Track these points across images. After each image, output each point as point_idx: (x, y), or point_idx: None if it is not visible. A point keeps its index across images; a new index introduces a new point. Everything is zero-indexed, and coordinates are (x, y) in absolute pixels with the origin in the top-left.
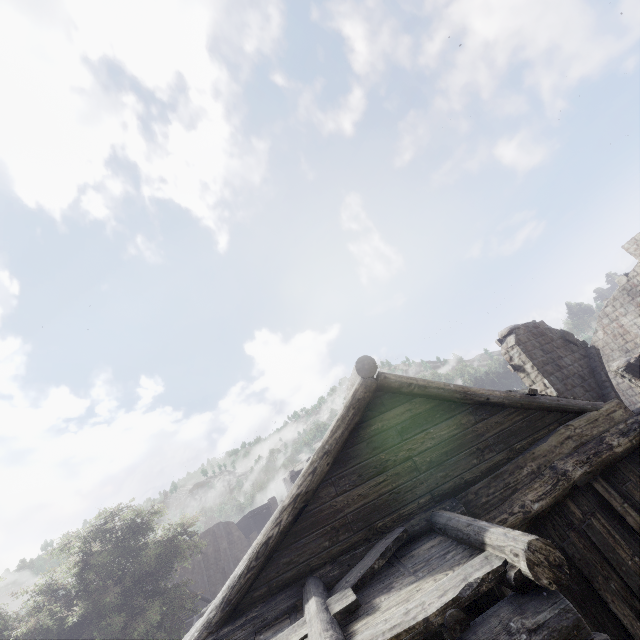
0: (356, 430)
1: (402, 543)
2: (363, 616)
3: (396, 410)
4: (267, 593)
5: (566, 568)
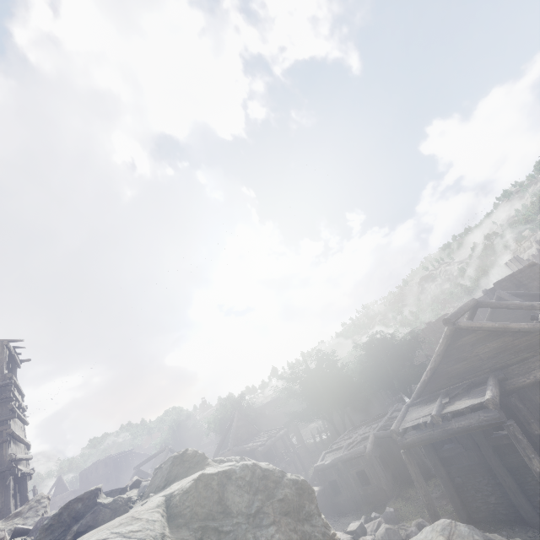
0: (450, 345)
1: (475, 385)
2: (450, 405)
3: (468, 337)
4: (429, 393)
5: (498, 406)
